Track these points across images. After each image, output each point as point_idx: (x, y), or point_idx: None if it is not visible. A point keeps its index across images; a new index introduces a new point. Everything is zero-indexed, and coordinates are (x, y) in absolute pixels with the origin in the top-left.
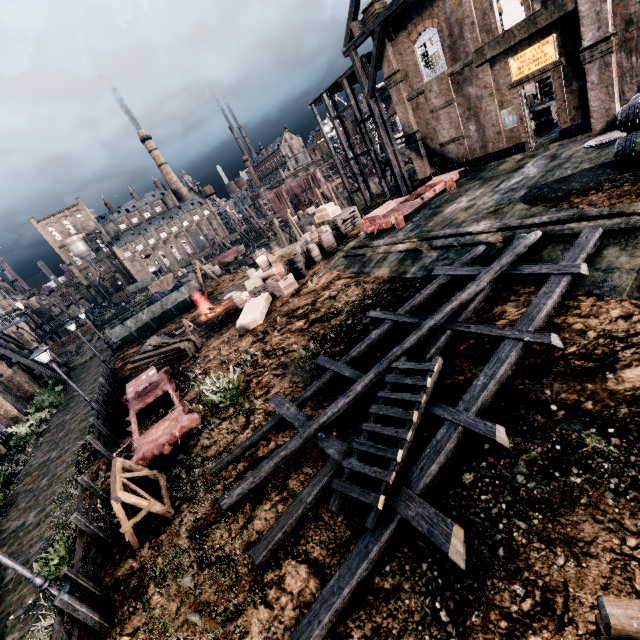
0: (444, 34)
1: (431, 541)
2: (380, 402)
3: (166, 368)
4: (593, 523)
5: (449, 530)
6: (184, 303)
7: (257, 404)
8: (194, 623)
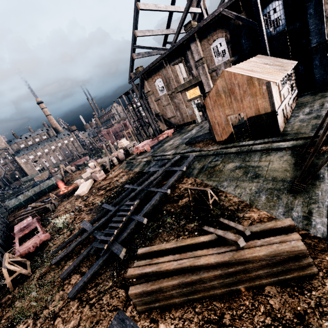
0: (164, 81)
1: (116, 254)
2: (116, 216)
3: (37, 216)
4: (159, 240)
5: (122, 249)
6: (53, 185)
7: (76, 226)
8: (34, 306)
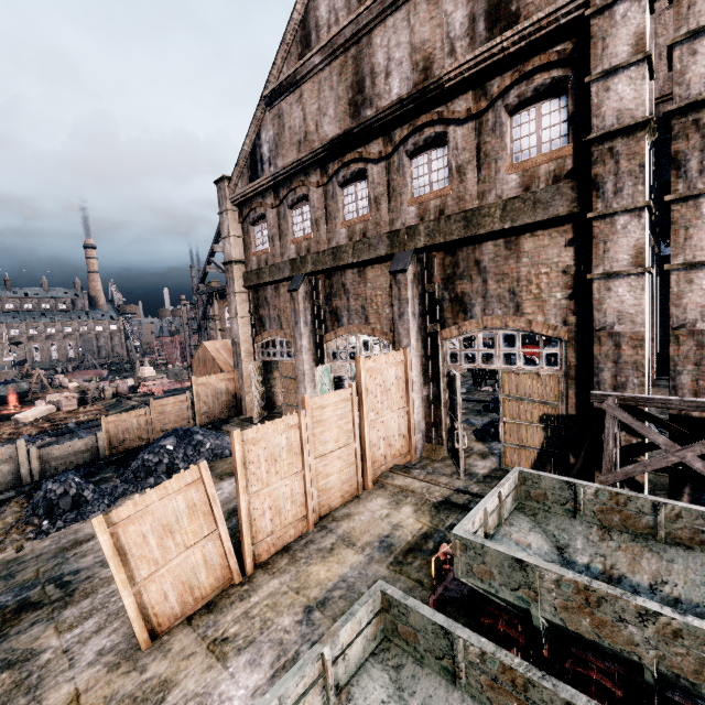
0: None
1: None
2: None
3: None
4: None
5: None
6: (4, 397)
7: None
8: None
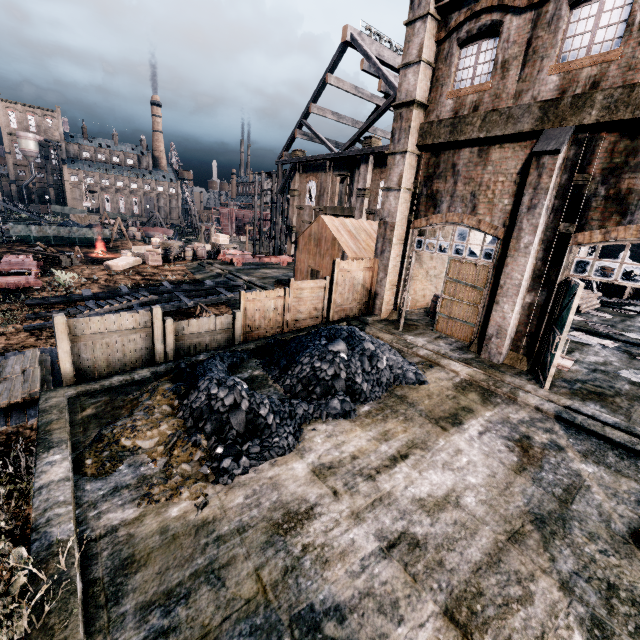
0: (318, 189)
1: None
2: (121, 298)
3: (40, 262)
4: None
5: None
6: (90, 240)
7: (78, 291)
8: None
